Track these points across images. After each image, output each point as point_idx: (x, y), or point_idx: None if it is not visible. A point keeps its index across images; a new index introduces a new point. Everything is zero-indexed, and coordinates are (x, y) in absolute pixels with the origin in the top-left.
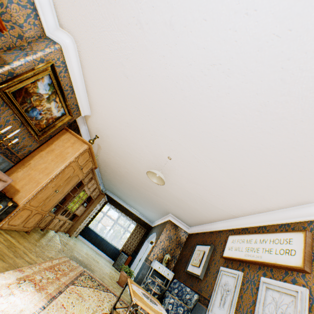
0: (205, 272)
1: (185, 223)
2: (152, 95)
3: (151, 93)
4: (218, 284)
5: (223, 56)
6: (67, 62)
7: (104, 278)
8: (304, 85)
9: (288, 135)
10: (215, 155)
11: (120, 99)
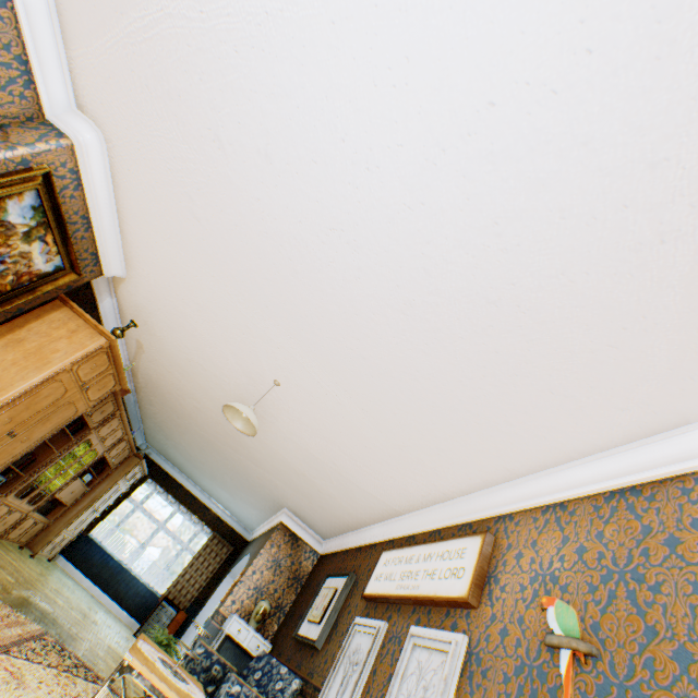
0: (329, 632)
1: (315, 531)
2: (243, 260)
3: (241, 257)
4: (343, 654)
5: (345, 220)
6: (83, 172)
7: (99, 657)
8: (454, 283)
9: (449, 359)
10: (352, 384)
11: (186, 256)
